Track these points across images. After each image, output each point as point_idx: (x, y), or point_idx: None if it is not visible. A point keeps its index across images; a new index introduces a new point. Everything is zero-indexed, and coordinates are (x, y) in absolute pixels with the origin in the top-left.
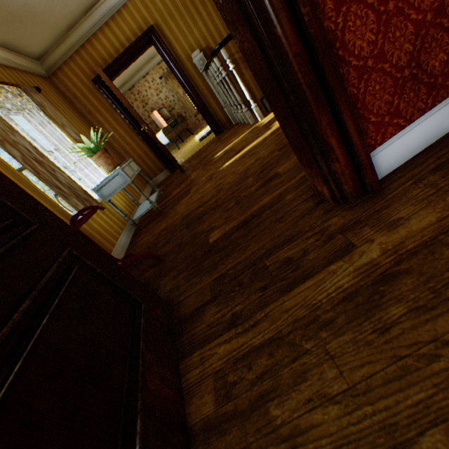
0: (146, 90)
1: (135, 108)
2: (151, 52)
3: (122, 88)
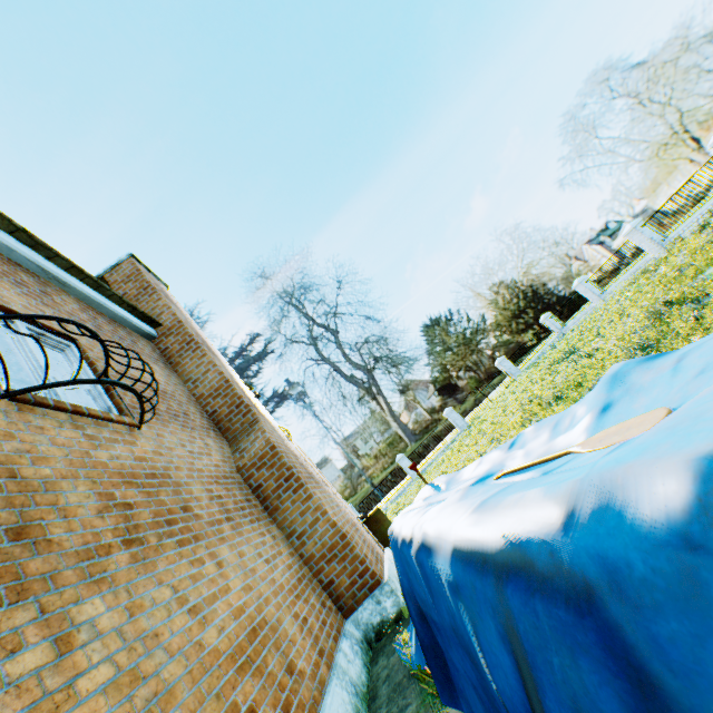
0: None
1: None
2: None
3: None
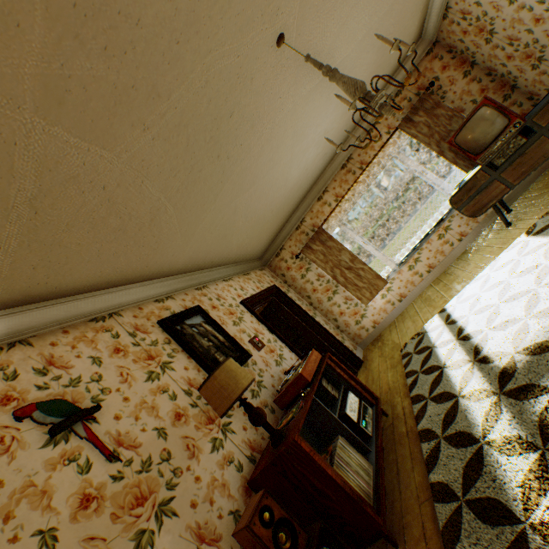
0: (475, 3)
1: (470, 48)
2: None
3: (426, 27)
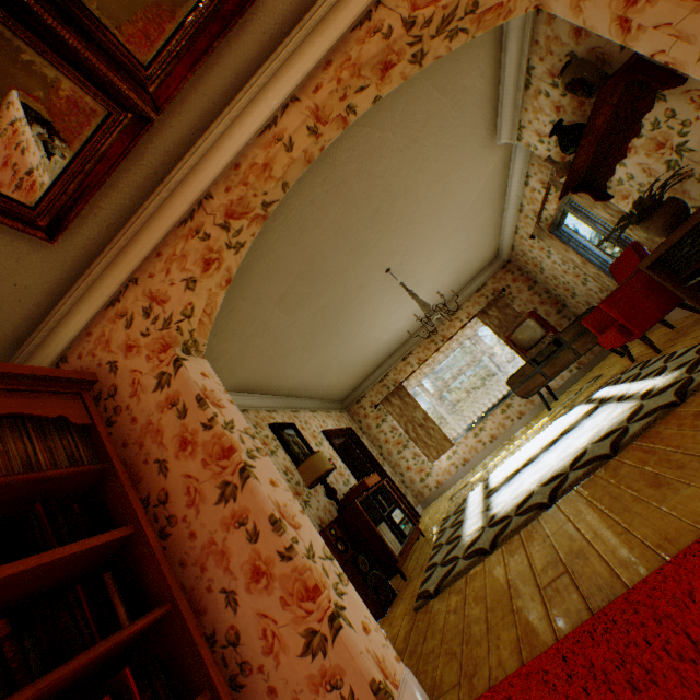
0: (528, 250)
1: (531, 272)
2: (471, 238)
3: (500, 251)
